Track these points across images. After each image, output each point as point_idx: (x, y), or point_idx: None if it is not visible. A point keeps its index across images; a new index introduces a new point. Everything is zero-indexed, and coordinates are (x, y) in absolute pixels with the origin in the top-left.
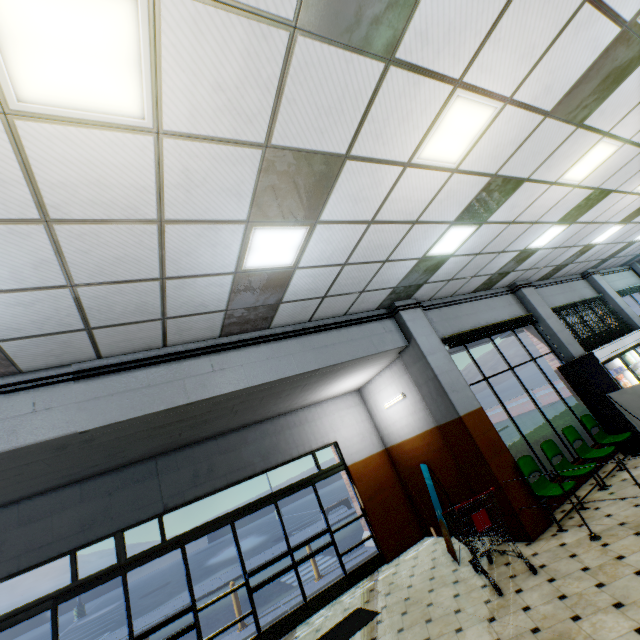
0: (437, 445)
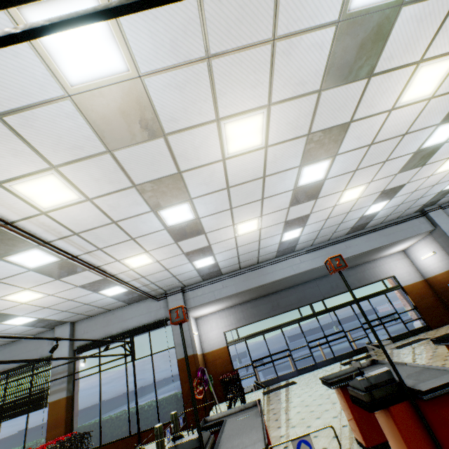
0: None
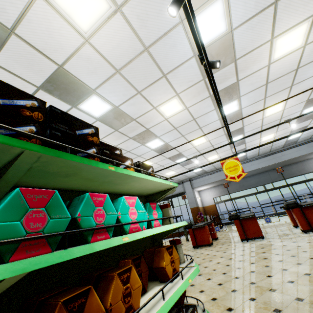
0: None
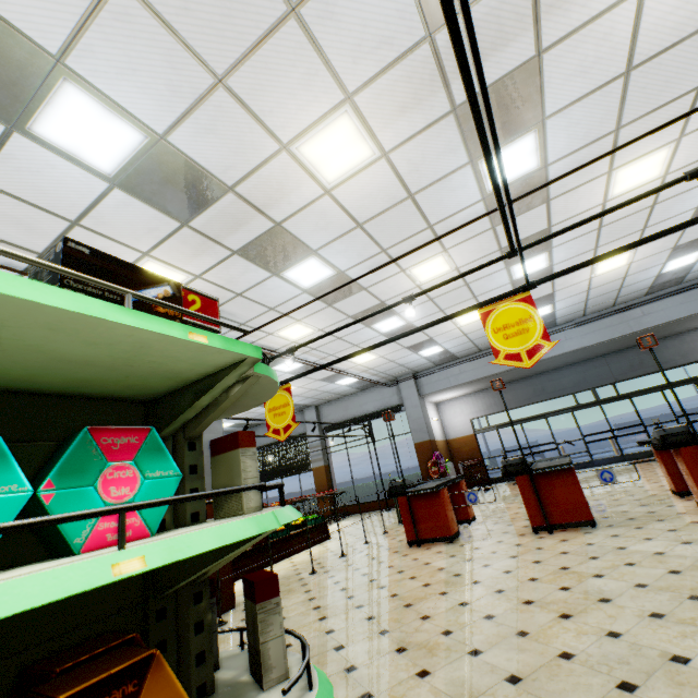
0: None
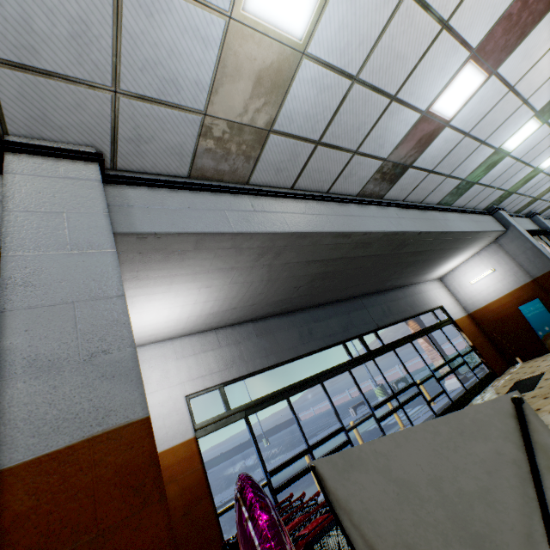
0: (526, 296)
